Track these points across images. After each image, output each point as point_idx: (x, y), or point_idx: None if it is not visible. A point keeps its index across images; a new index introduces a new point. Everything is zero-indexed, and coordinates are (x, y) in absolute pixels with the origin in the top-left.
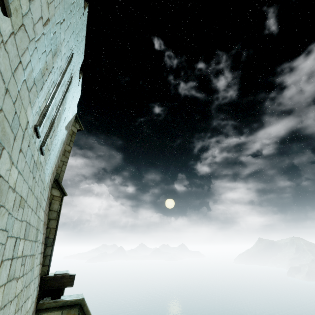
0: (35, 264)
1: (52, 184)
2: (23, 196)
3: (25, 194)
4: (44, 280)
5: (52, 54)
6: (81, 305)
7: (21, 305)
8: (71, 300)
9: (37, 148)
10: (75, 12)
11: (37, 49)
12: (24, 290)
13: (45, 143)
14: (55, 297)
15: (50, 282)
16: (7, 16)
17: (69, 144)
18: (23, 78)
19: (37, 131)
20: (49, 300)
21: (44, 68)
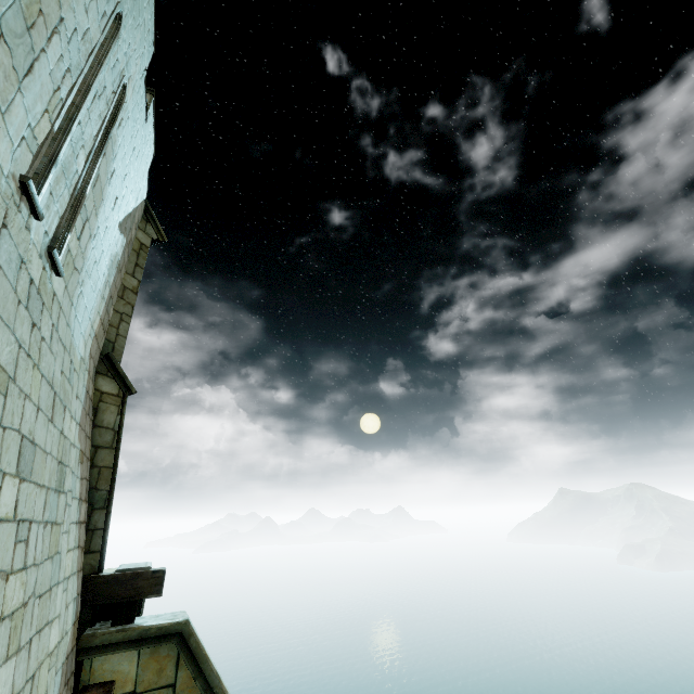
0: (64, 545)
1: (98, 366)
2: None
3: (9, 358)
4: (91, 585)
5: None
6: (184, 636)
7: (29, 639)
8: (158, 627)
9: (38, 248)
10: None
11: None
12: (33, 603)
13: (61, 246)
14: (121, 620)
15: (107, 589)
16: None
17: (132, 273)
18: None
19: (31, 196)
20: (108, 629)
21: (29, 2)
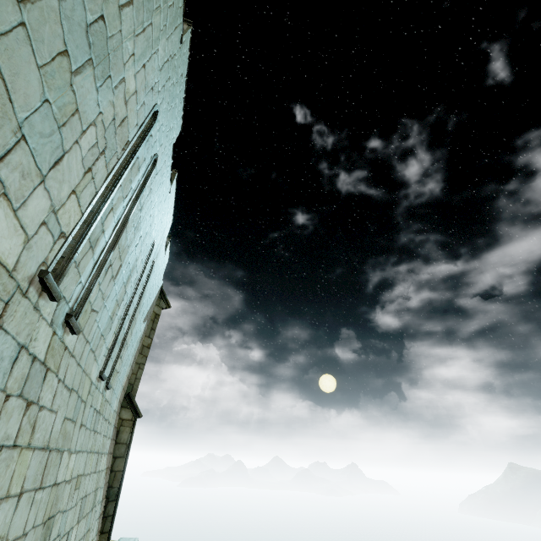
0: (90, 539)
1: (123, 402)
2: (80, 472)
3: (83, 466)
4: None
5: (124, 285)
6: None
7: None
8: None
9: (102, 391)
10: (156, 208)
11: (106, 306)
12: None
13: (112, 372)
14: None
15: None
16: (77, 335)
17: (149, 335)
18: (89, 349)
19: (102, 377)
20: None
21: (113, 309)
